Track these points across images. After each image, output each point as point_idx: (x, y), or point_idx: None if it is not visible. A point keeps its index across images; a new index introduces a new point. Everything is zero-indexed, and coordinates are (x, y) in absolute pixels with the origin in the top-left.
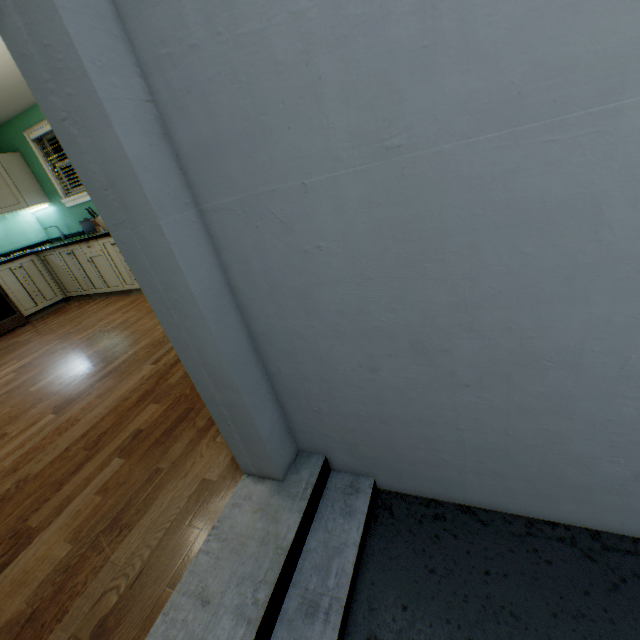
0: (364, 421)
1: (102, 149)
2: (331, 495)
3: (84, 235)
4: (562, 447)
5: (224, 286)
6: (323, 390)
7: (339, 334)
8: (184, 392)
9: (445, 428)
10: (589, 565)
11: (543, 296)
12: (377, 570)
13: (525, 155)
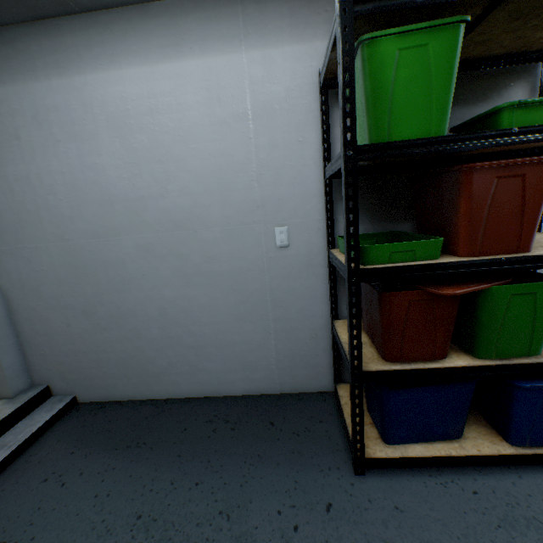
0: (68, 356)
1: None
2: (45, 405)
3: None
4: (144, 354)
5: None
6: (47, 339)
7: (53, 308)
8: None
9: (103, 353)
10: (156, 409)
11: (120, 290)
12: (54, 432)
13: (104, 246)
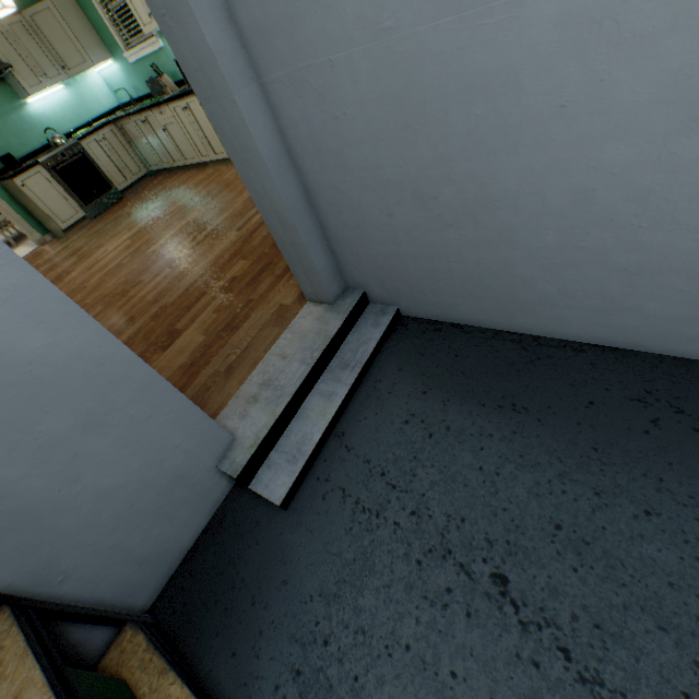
0: (387, 260)
1: (192, 40)
2: (366, 316)
3: (152, 99)
4: (513, 272)
5: (283, 149)
6: (358, 235)
7: (365, 187)
8: (264, 252)
9: (440, 262)
10: (522, 353)
11: (491, 150)
12: (389, 355)
13: (470, 36)
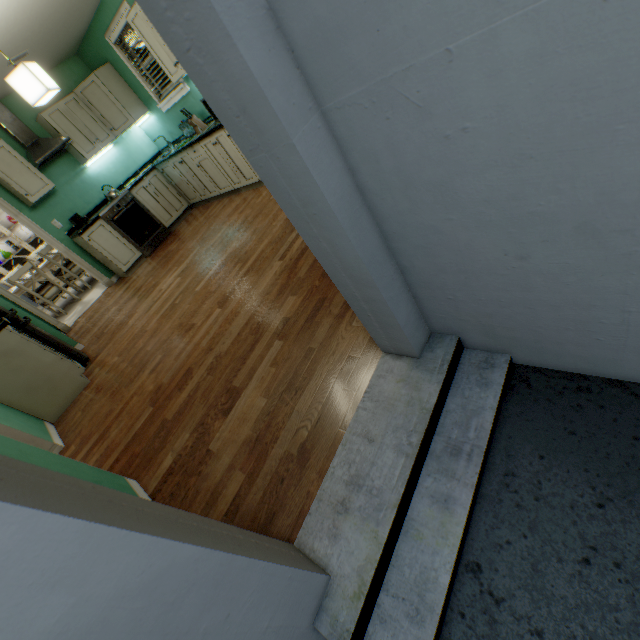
0: (504, 307)
1: (228, 74)
2: (465, 369)
3: (186, 140)
4: None
5: (354, 190)
6: (459, 280)
7: (482, 225)
8: (314, 284)
9: (606, 311)
10: None
11: None
12: (513, 429)
13: None
